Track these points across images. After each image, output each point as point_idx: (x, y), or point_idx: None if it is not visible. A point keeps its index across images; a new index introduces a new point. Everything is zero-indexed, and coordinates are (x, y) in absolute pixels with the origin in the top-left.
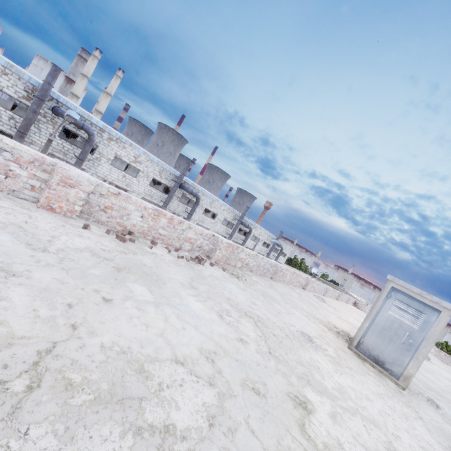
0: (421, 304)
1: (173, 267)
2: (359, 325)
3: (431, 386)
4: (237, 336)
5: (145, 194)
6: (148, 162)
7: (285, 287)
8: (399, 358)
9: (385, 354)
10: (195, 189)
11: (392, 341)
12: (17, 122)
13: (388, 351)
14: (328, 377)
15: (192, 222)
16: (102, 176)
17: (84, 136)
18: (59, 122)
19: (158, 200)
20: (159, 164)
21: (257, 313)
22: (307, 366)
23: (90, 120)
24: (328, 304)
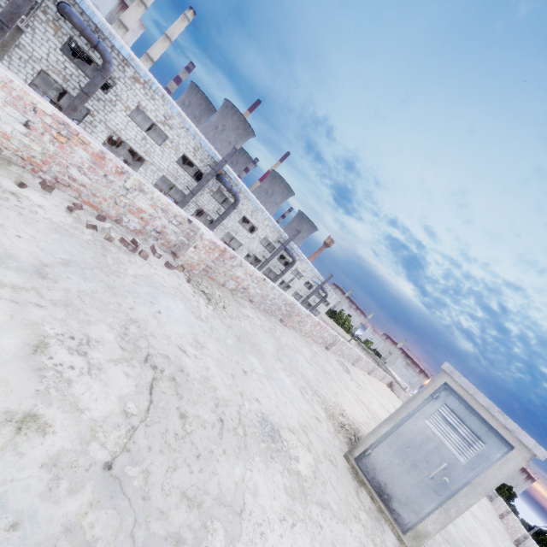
0: (483, 424)
1: (36, 228)
2: (382, 416)
3: (451, 534)
4: (26, 407)
5: (168, 173)
6: (182, 130)
7: (298, 338)
8: (419, 500)
9: (397, 486)
10: (237, 187)
11: (415, 468)
12: (0, 6)
13: (404, 482)
14: (249, 540)
15: (223, 229)
16: (113, 128)
17: (99, 62)
18: (65, 29)
19: (184, 186)
20: (196, 137)
21: (186, 363)
22: (208, 509)
23: (111, 40)
24: (353, 377)
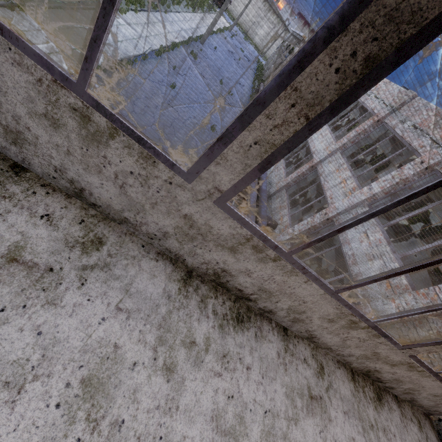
0: None
1: None
2: None
3: None
4: None
5: None
6: None
7: None
8: None
9: None
10: None
11: None
12: None
13: None
14: None
15: None
16: None
17: None
18: None
19: None
20: None
21: None
22: None
23: None
24: None
